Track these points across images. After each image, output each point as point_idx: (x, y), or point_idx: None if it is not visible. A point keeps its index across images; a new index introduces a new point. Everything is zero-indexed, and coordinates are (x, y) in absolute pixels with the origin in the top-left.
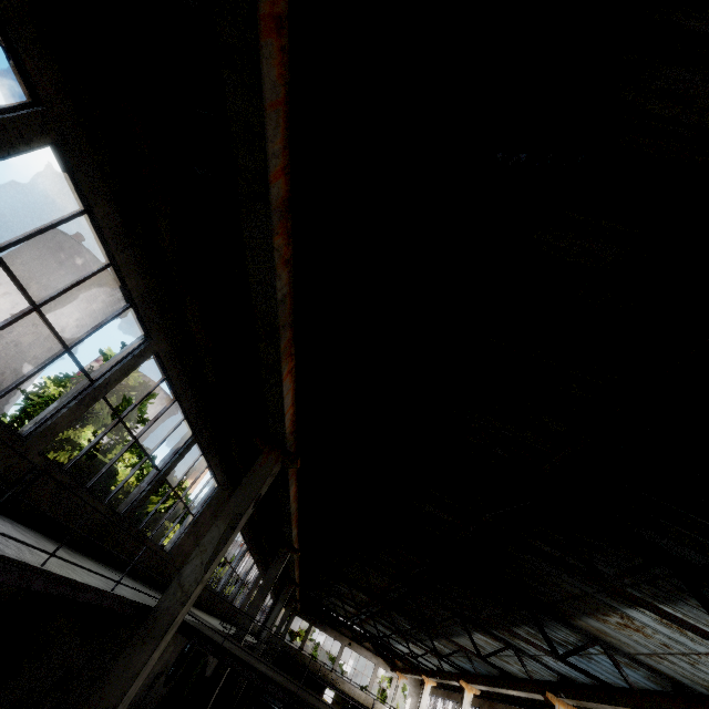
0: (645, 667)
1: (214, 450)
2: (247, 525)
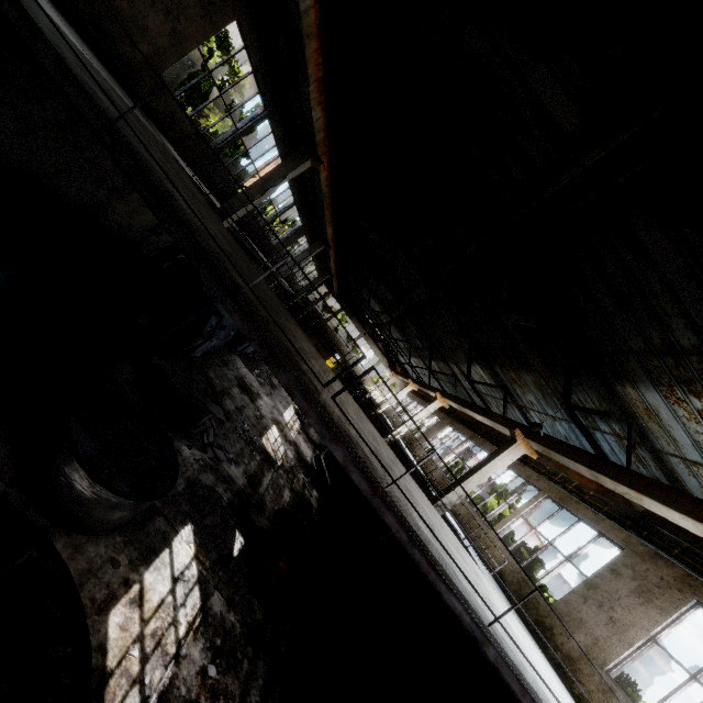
0: (664, 469)
1: None
2: (281, 124)
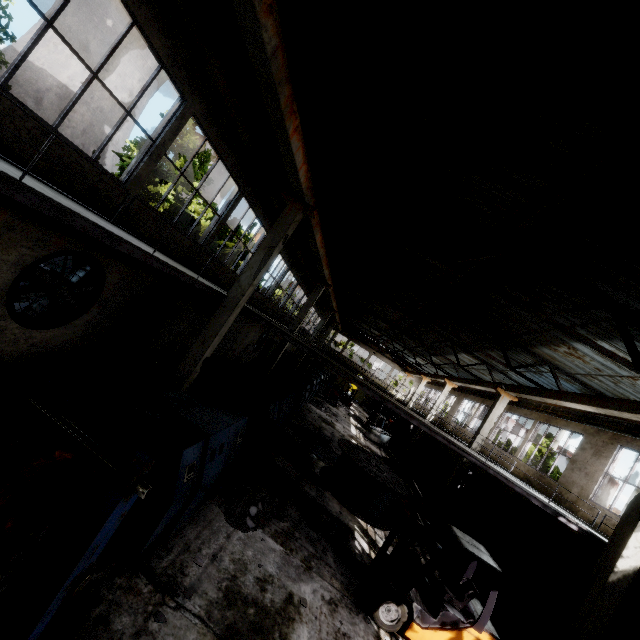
0: (579, 382)
1: (259, 204)
2: (295, 267)
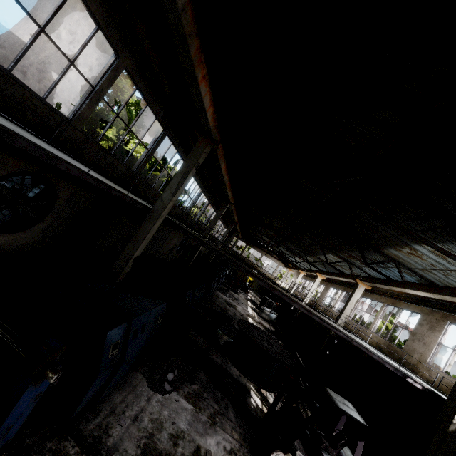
0: (417, 275)
1: (178, 142)
2: (207, 190)
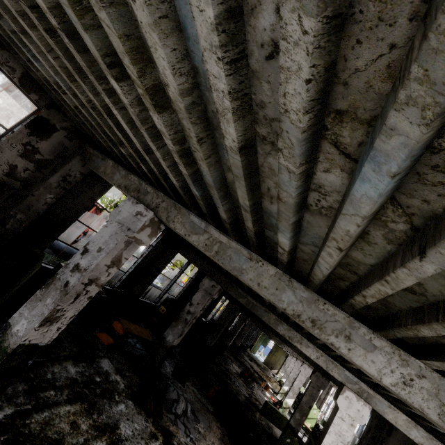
0: None
1: None
2: None
